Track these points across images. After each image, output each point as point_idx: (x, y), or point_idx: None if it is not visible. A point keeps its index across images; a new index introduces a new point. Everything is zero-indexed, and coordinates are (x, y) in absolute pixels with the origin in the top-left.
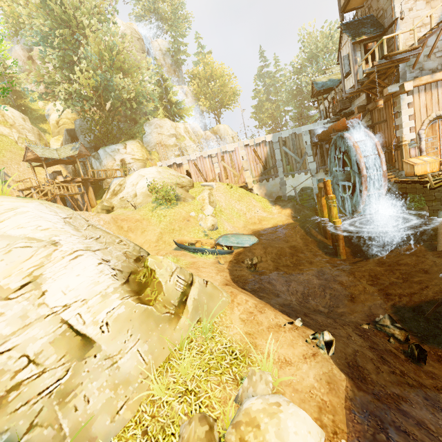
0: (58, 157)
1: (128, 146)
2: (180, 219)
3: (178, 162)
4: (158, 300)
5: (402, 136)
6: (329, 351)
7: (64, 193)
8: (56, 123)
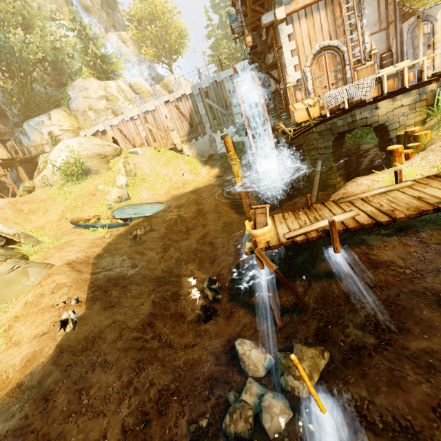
0: None
1: (53, 116)
2: (85, 194)
3: (101, 130)
4: None
5: (286, 77)
6: (66, 328)
7: None
8: None
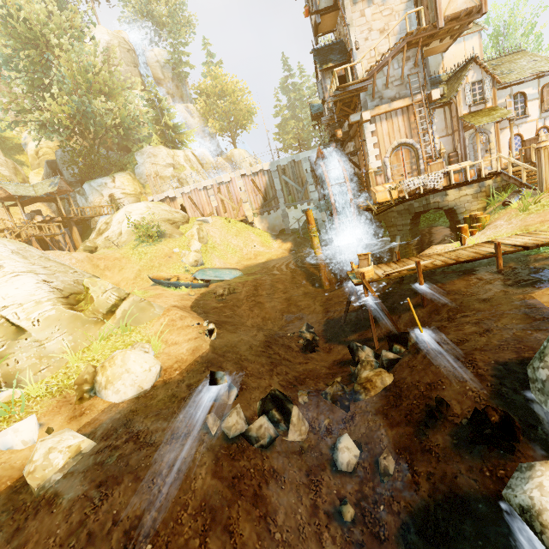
0: (35, 195)
1: (117, 179)
2: (162, 256)
3: (171, 196)
4: (88, 309)
5: (368, 164)
6: (211, 336)
7: (40, 233)
8: (36, 153)
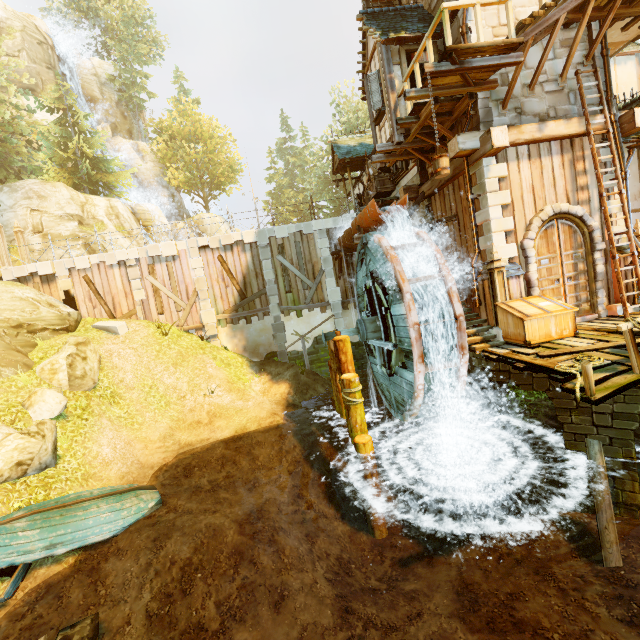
0: None
1: None
2: None
3: (43, 272)
4: None
5: (493, 249)
6: None
7: None
8: None
